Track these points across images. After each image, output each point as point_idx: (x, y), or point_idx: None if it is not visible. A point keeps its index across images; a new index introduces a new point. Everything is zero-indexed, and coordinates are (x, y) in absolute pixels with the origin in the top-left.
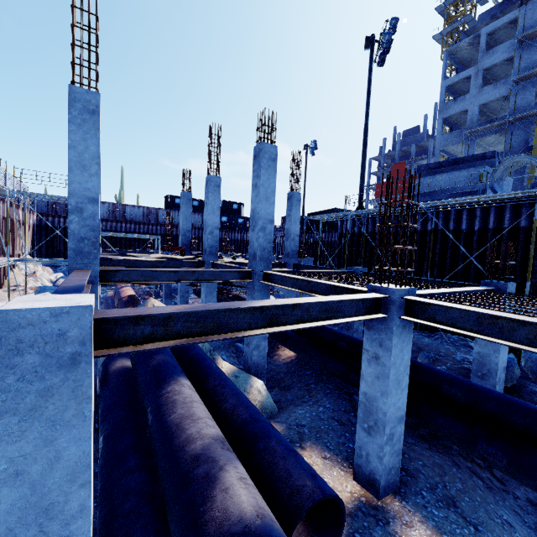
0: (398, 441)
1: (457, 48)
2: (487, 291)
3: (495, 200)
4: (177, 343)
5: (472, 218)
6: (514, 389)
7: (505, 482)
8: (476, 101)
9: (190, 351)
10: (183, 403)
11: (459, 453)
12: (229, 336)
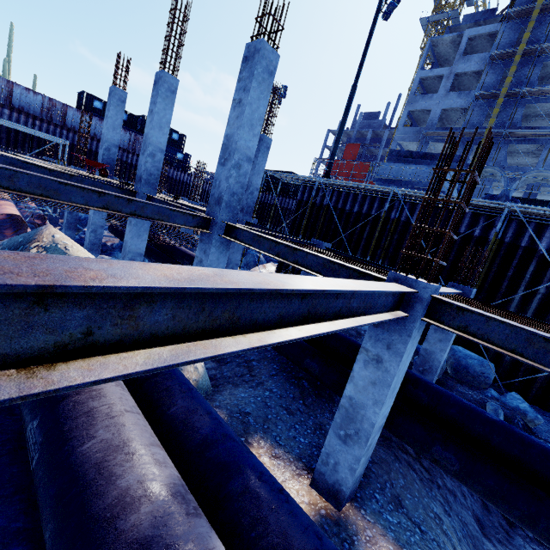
0: (371, 450)
1: (441, 40)
2: (456, 294)
3: None
4: (154, 362)
5: (435, 217)
6: (439, 383)
7: (431, 472)
8: (440, 104)
9: None
10: (108, 416)
11: (397, 445)
12: (254, 341)
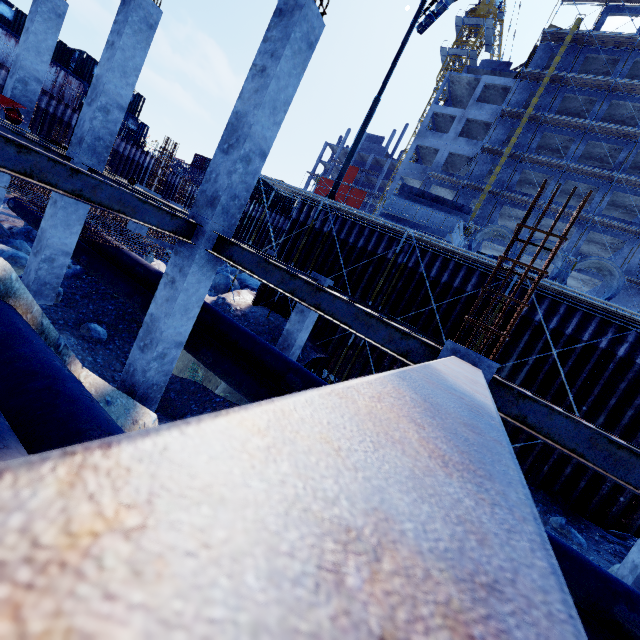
0: None
1: (459, 78)
2: None
3: (470, 261)
4: None
5: (443, 269)
6: None
7: None
8: (448, 147)
9: (20, 350)
10: None
11: None
12: None
